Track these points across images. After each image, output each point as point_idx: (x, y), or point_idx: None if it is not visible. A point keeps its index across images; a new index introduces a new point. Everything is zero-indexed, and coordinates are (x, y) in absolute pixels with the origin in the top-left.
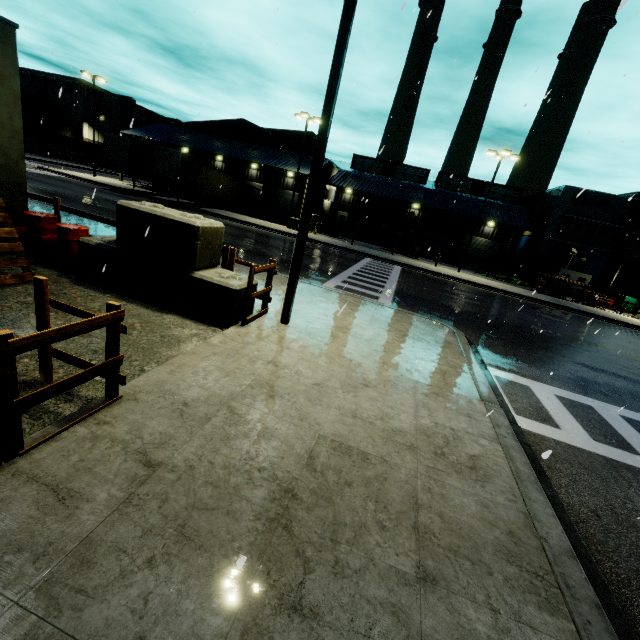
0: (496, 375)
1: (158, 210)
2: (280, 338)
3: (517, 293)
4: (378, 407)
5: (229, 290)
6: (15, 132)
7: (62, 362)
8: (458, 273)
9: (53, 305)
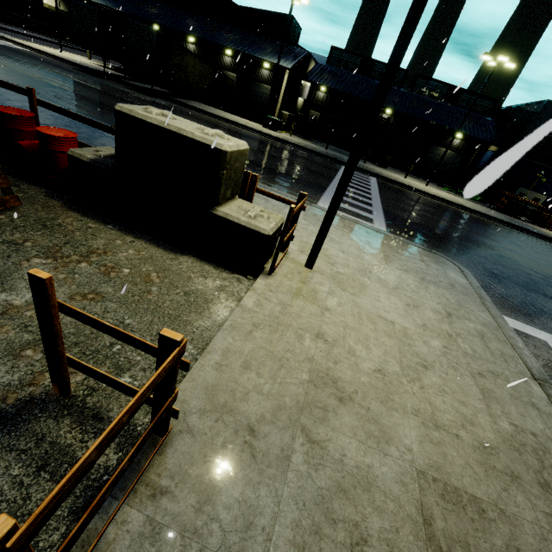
0: (513, 327)
1: (171, 123)
2: (313, 292)
3: (483, 212)
4: (451, 404)
5: (259, 235)
6: None
7: (76, 352)
8: (426, 187)
9: (64, 311)
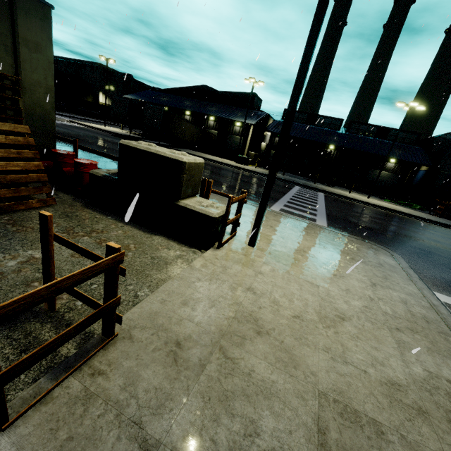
0: (444, 301)
1: (152, 148)
2: (251, 261)
3: (421, 217)
4: (363, 348)
5: (209, 217)
6: (48, 89)
7: None
8: (368, 199)
9: (57, 240)
